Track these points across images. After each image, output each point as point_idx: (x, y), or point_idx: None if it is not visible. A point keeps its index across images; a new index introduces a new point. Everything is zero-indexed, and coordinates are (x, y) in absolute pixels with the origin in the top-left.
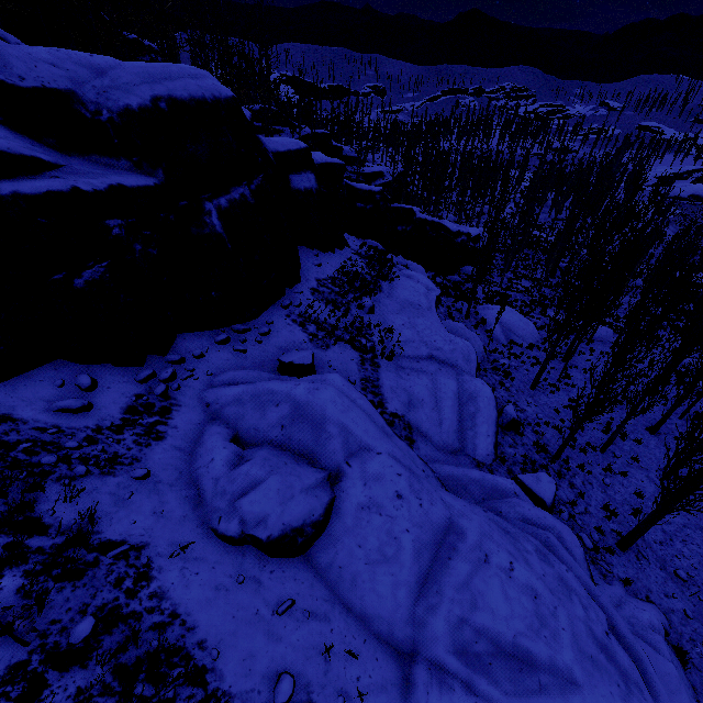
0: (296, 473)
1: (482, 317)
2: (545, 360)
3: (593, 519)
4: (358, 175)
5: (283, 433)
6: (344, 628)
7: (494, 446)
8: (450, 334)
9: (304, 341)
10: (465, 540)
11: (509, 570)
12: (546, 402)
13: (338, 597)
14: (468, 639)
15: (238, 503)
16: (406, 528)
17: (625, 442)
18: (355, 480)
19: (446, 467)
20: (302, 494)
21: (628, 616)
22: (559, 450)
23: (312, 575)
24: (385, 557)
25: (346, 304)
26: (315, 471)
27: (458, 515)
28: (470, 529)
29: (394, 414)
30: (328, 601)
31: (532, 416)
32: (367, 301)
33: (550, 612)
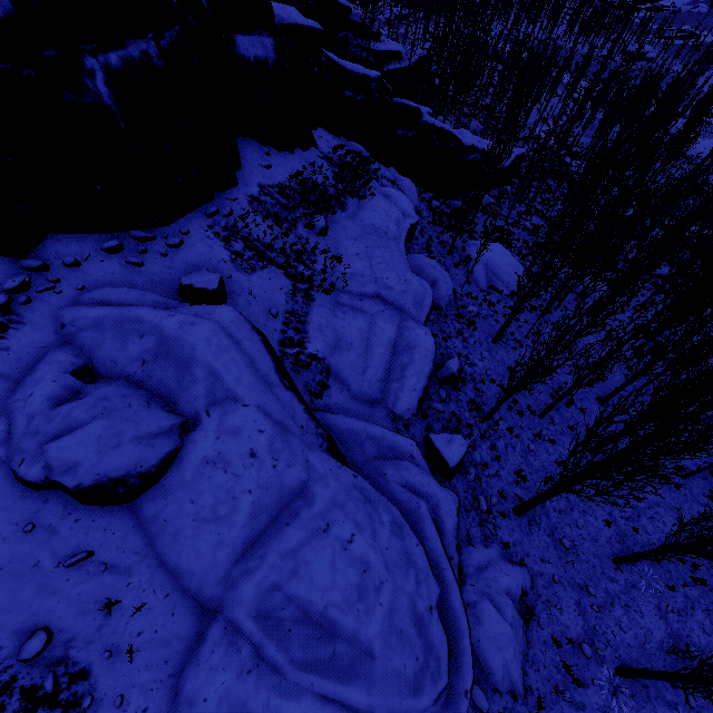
0: (135, 419)
1: (468, 255)
2: (511, 315)
3: (501, 482)
4: (366, 52)
5: (144, 369)
6: (146, 582)
7: (419, 401)
8: (408, 272)
9: (224, 260)
10: (311, 508)
11: (347, 542)
12: (503, 358)
13: (155, 549)
14: (275, 605)
15: (46, 447)
16: (250, 489)
17: (569, 409)
18: (208, 432)
19: (348, 420)
20: (133, 443)
21: (489, 579)
22: (491, 412)
23: (131, 525)
24: (216, 516)
25: (292, 221)
26: (165, 417)
27: (316, 480)
28: (321, 497)
29: (314, 356)
30: (139, 554)
31: (480, 372)
32: (318, 220)
33: (375, 586)
